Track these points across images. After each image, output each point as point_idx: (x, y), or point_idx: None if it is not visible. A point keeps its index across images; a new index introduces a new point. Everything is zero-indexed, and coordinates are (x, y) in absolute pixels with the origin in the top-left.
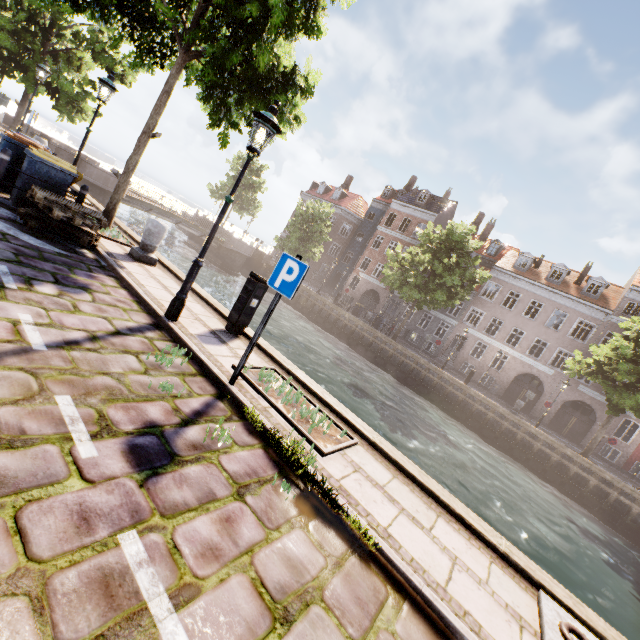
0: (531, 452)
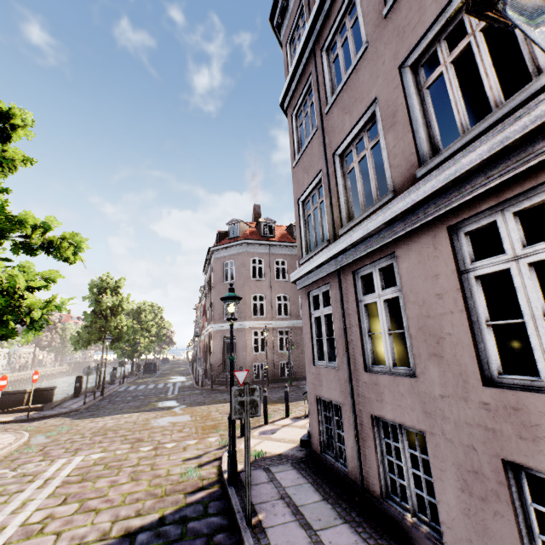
0: None
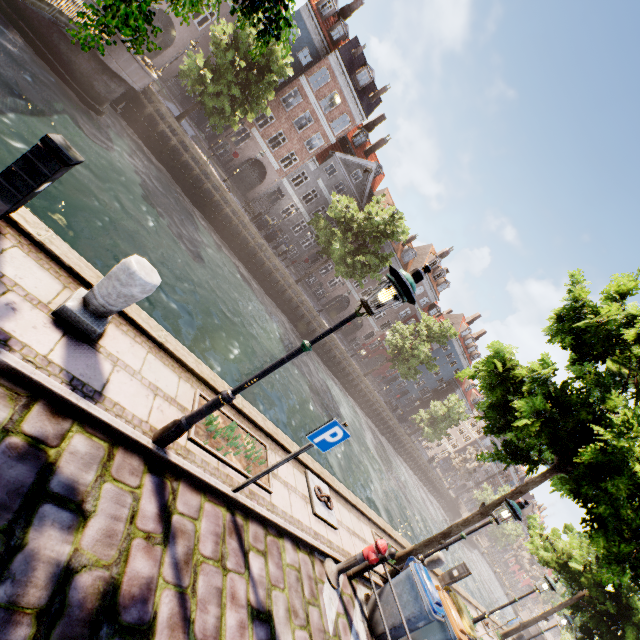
0: (347, 377)
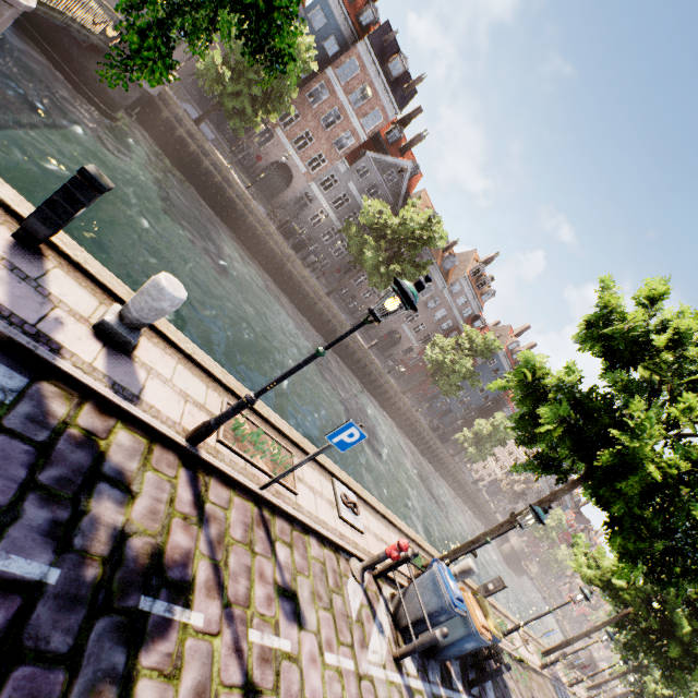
0: (384, 395)
